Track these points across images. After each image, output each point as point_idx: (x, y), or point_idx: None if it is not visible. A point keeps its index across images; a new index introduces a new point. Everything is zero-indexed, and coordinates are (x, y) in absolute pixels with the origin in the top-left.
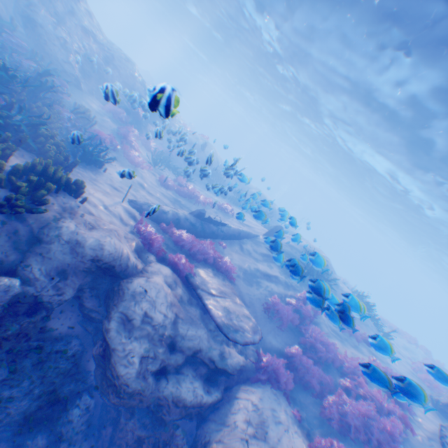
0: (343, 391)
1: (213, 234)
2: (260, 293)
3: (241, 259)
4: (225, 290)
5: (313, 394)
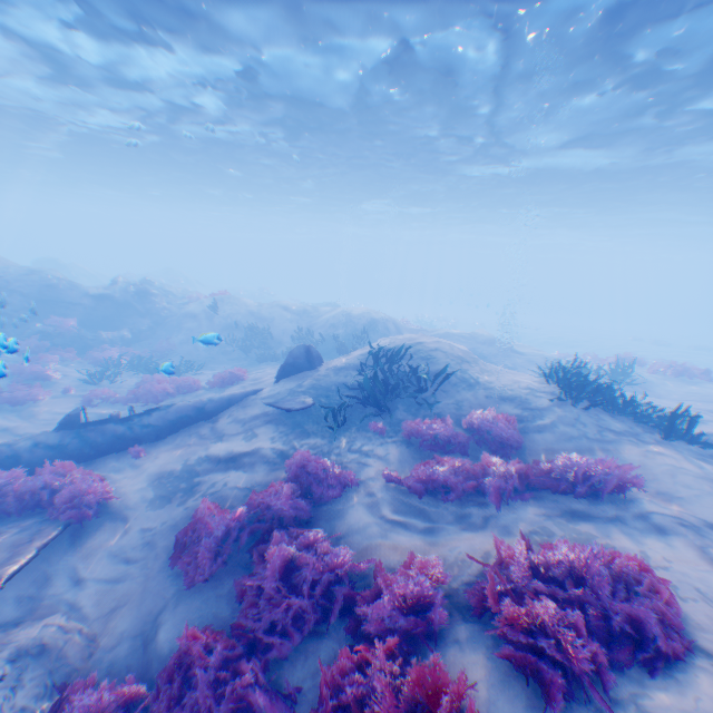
0: None
1: (124, 439)
2: (185, 512)
3: (178, 455)
4: None
5: None
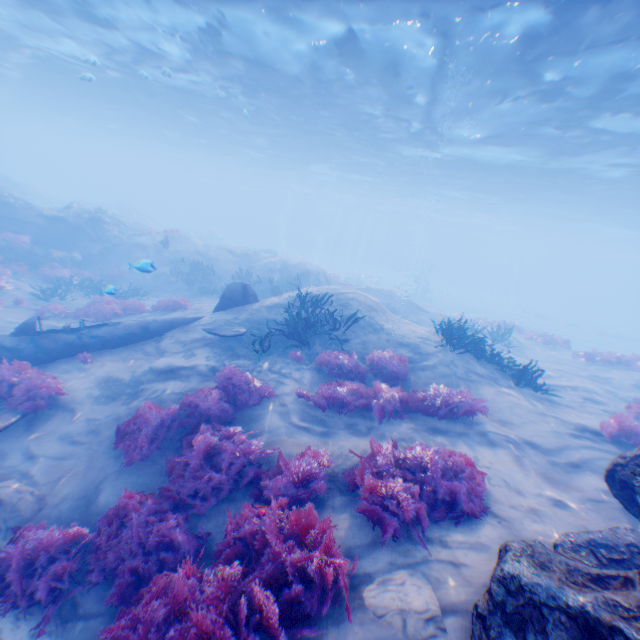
0: (187, 557)
1: (75, 348)
2: (127, 409)
3: (124, 365)
4: None
5: (111, 593)
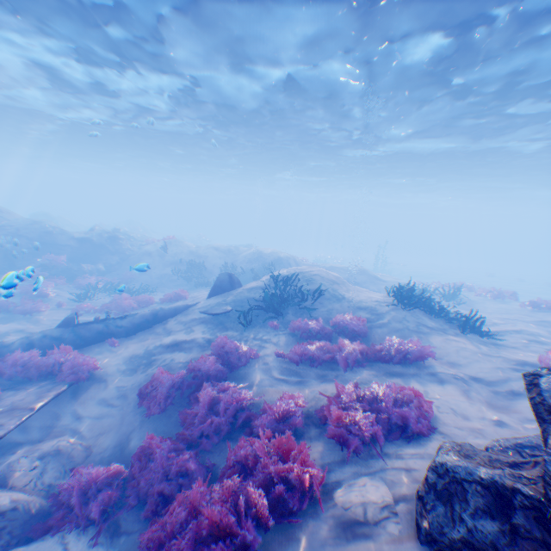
0: (199, 477)
1: (104, 334)
2: (146, 376)
3: (141, 344)
4: (23, 401)
5: (145, 510)
